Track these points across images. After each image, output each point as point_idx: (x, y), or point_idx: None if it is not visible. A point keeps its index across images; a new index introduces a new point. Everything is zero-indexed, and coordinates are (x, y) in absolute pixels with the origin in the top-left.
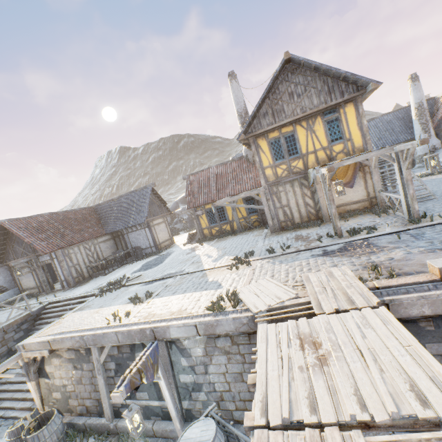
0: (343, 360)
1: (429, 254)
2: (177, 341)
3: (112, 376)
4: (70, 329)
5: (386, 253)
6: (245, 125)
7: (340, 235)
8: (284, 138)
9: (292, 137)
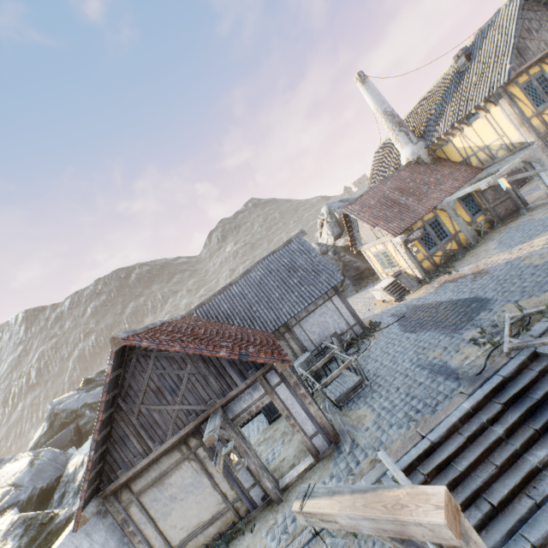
0: None
1: None
2: None
3: None
4: None
5: None
6: (510, 60)
7: None
8: (535, 80)
9: (542, 78)
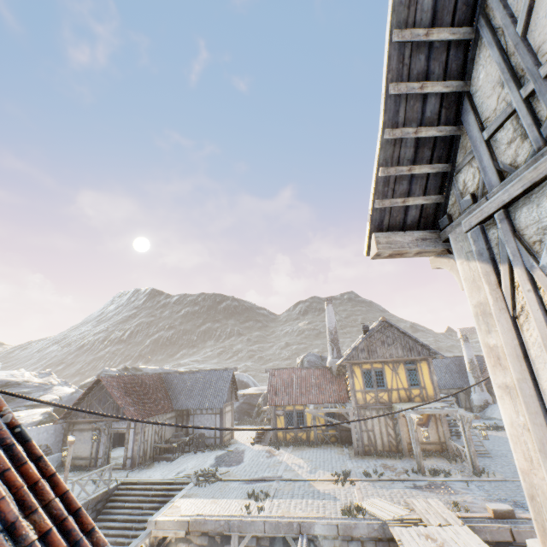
0: (450, 546)
1: (488, 502)
2: (315, 539)
3: None
4: (201, 513)
5: (461, 495)
6: (348, 354)
7: (423, 473)
8: (375, 371)
9: (381, 372)
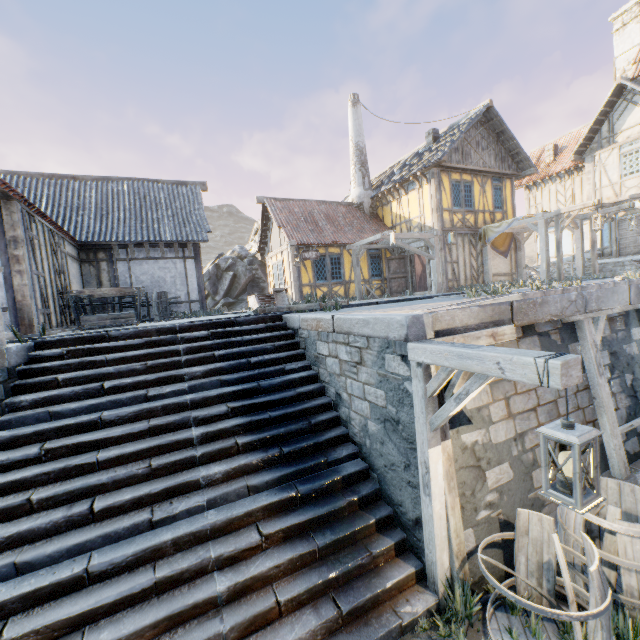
0: None
1: None
2: None
3: (607, 381)
4: None
5: None
6: (450, 147)
7: (562, 280)
8: (463, 185)
9: (469, 188)
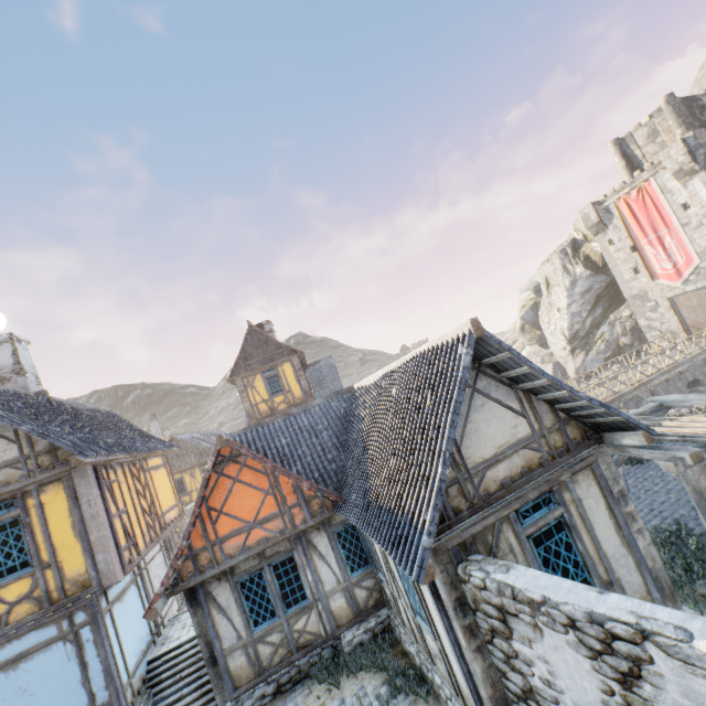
0: None
1: None
2: None
3: None
4: None
5: None
6: None
7: None
8: (177, 481)
9: (182, 481)
